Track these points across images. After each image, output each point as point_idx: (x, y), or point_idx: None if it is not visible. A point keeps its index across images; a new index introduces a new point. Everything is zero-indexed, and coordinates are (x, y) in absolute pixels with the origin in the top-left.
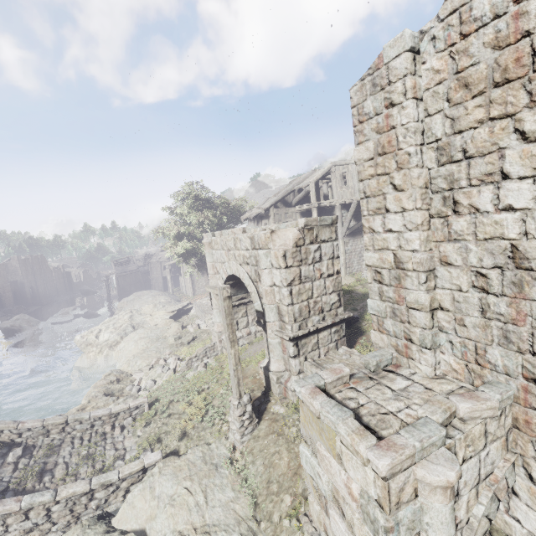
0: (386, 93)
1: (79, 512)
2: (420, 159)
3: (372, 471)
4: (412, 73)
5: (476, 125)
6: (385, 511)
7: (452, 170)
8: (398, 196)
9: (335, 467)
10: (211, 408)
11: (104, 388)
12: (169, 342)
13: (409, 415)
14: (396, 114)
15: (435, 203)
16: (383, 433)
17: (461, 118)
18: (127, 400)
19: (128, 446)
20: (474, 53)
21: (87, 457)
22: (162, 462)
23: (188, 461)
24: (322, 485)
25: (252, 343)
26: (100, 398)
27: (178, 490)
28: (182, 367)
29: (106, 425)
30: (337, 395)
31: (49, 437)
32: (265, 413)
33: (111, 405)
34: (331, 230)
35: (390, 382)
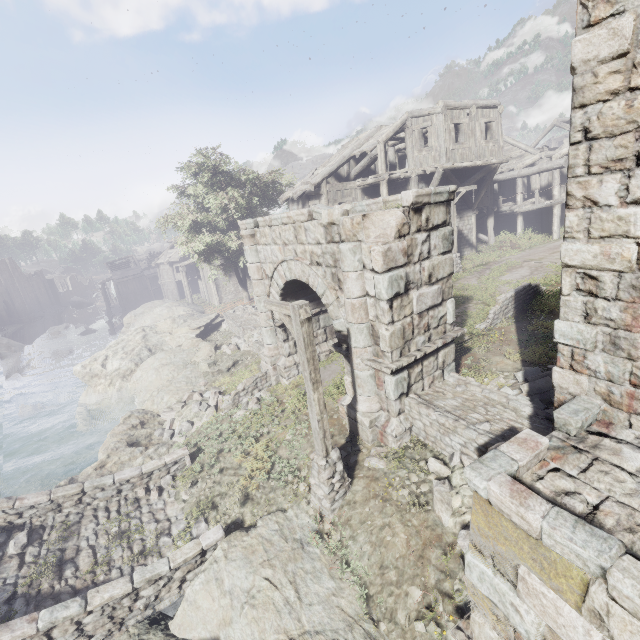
0: None
1: (122, 618)
2: None
3: None
4: None
5: None
6: None
7: None
8: None
9: (573, 620)
10: (278, 461)
11: (125, 435)
12: (202, 370)
13: None
14: None
15: None
16: None
17: None
18: (159, 450)
19: (172, 516)
20: None
21: (119, 536)
22: (225, 542)
23: (262, 537)
24: (522, 623)
25: None
26: (123, 450)
27: (256, 582)
28: (228, 404)
29: (138, 488)
30: (540, 487)
31: (62, 512)
32: (358, 468)
33: (139, 459)
34: (445, 210)
35: (616, 456)
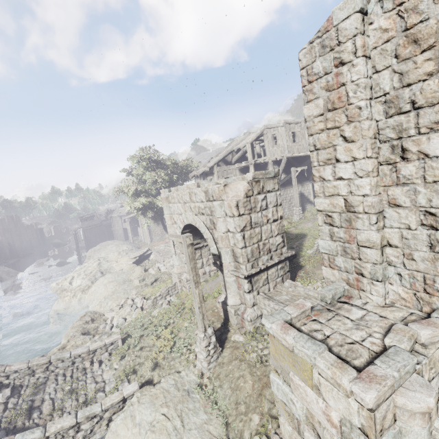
0: (336, 53)
1: None
2: (369, 112)
3: (356, 403)
4: (362, 32)
5: (425, 77)
6: (371, 438)
7: (401, 120)
8: (348, 147)
9: (311, 396)
10: (178, 340)
11: (80, 328)
12: (134, 284)
13: (373, 344)
14: (346, 72)
15: (383, 151)
16: (355, 363)
17: (410, 72)
18: (102, 337)
19: (107, 379)
20: (424, 9)
21: (71, 392)
22: (139, 392)
23: (163, 389)
24: (296, 410)
25: (207, 281)
26: (78, 337)
27: (157, 416)
28: (149, 305)
29: (86, 361)
30: (303, 328)
31: (35, 376)
32: (227, 342)
33: (88, 343)
34: (274, 182)
35: (347, 312)
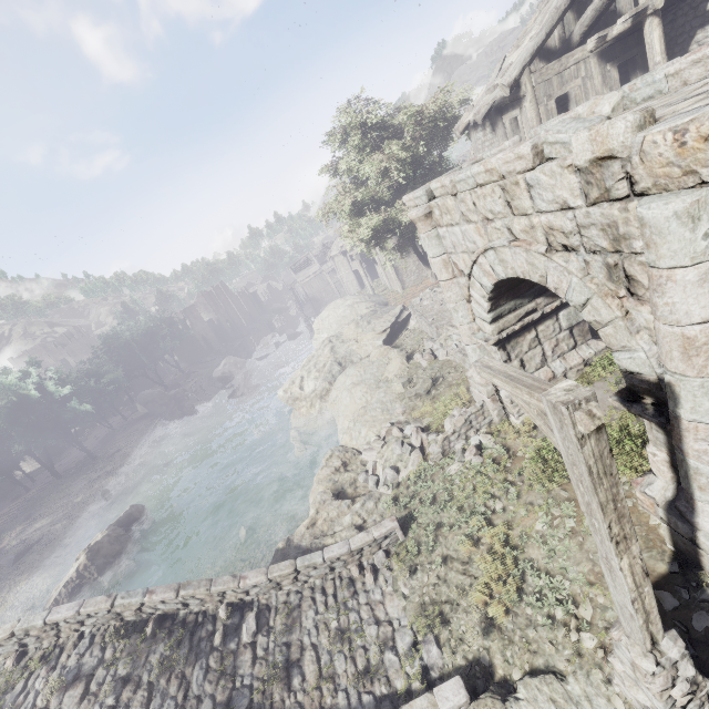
0: None
1: None
2: None
3: None
4: None
5: None
6: None
7: None
8: None
9: None
10: (530, 571)
11: (330, 482)
12: (396, 391)
13: None
14: None
15: None
16: None
17: None
18: (366, 505)
19: (394, 618)
20: None
21: (340, 637)
22: None
23: None
24: None
25: None
26: (330, 503)
27: None
28: (436, 453)
29: (350, 564)
30: None
31: (283, 590)
32: None
33: (347, 517)
34: None
35: None
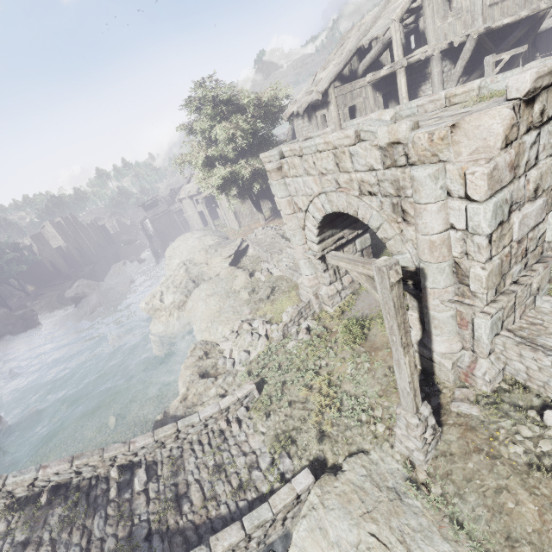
0: None
1: None
2: None
3: None
4: None
5: None
6: None
7: None
8: None
9: None
10: (346, 397)
11: (195, 367)
12: (243, 298)
13: None
14: None
15: None
16: None
17: None
18: (227, 380)
19: (256, 449)
20: None
21: (217, 470)
22: (317, 487)
23: (353, 484)
24: None
25: (358, 293)
26: (197, 382)
27: (362, 536)
28: (279, 336)
29: (220, 420)
30: None
31: (166, 448)
32: (444, 413)
33: (213, 390)
34: None
35: None
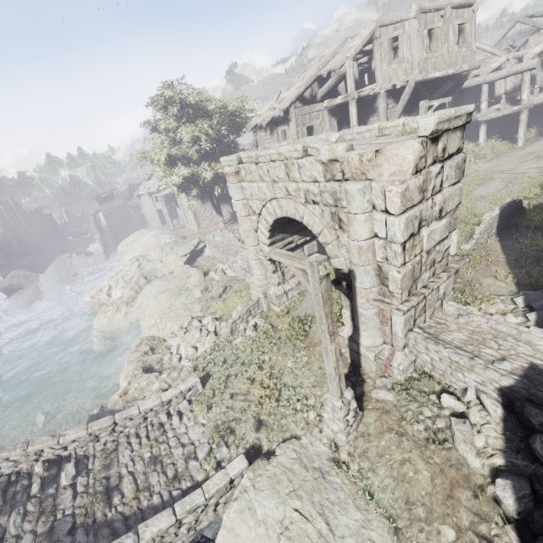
0: None
1: (170, 542)
2: None
3: None
4: None
5: None
6: None
7: None
8: None
9: None
10: (284, 388)
11: (140, 362)
12: (195, 296)
13: None
14: None
15: None
16: None
17: None
18: (172, 375)
19: (195, 440)
20: None
21: (153, 461)
22: (250, 471)
23: (283, 466)
24: None
25: (304, 295)
26: (140, 376)
27: (287, 512)
28: (227, 332)
29: (160, 414)
30: None
31: (100, 441)
32: (366, 399)
33: (156, 384)
34: (461, 135)
35: None
